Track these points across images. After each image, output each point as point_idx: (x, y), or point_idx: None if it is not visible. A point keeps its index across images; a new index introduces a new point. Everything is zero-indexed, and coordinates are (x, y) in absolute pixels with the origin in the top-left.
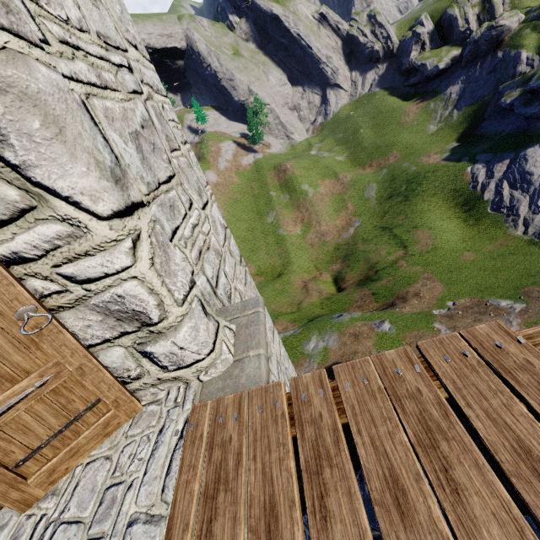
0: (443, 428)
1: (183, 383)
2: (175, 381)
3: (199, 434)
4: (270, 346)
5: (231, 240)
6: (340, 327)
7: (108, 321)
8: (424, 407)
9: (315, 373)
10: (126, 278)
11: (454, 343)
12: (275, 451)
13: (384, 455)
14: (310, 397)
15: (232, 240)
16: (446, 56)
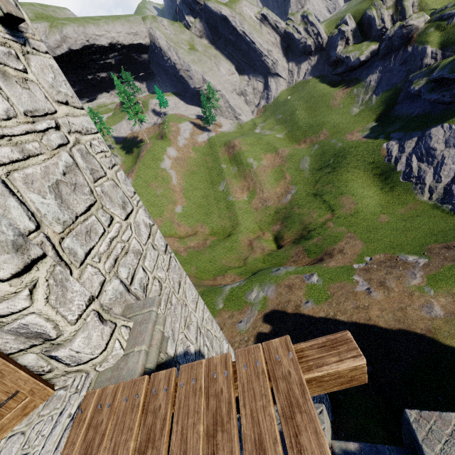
0: (224, 422)
1: (85, 373)
2: (78, 372)
3: (84, 416)
4: (190, 316)
5: (157, 234)
6: (277, 280)
7: (20, 338)
8: (220, 404)
9: (168, 371)
10: (27, 313)
11: (255, 353)
12: (125, 434)
13: (185, 441)
14: (158, 391)
15: (158, 235)
16: (366, 49)
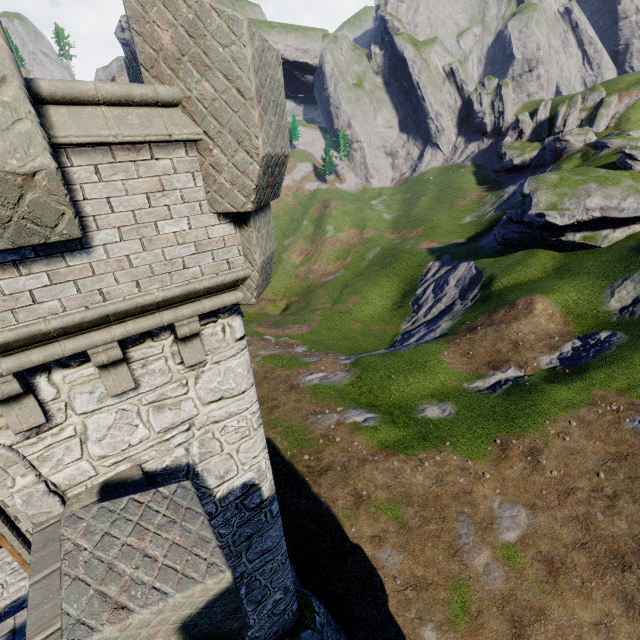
0: None
1: None
2: None
3: None
4: None
5: None
6: None
7: None
8: None
9: None
10: None
11: None
12: None
13: None
14: None
15: None
16: (529, 153)
